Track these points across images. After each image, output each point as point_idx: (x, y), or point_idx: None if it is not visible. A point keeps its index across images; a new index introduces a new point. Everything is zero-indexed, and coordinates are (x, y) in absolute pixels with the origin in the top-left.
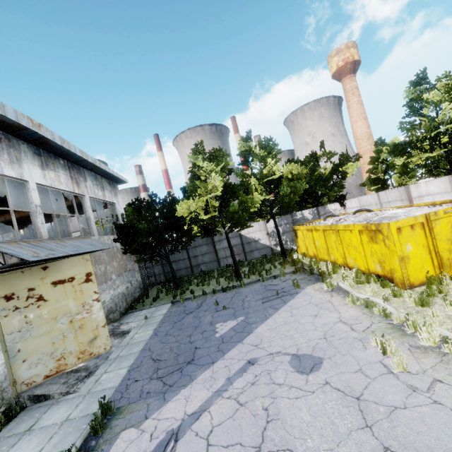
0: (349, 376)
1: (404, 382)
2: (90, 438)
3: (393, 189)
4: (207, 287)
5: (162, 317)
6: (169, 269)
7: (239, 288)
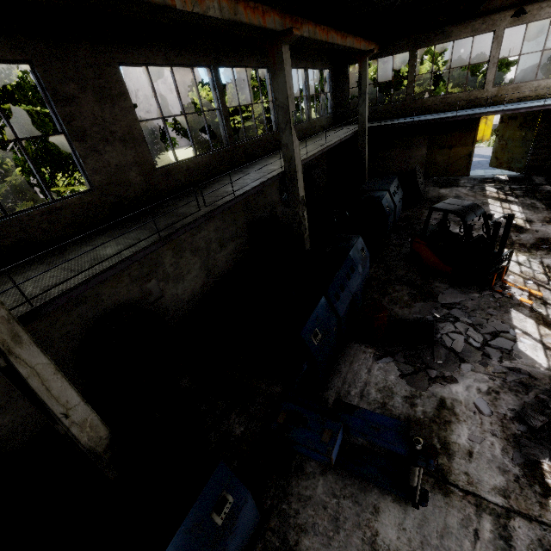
0: None
1: None
2: None
3: None
4: None
5: None
6: None
7: None
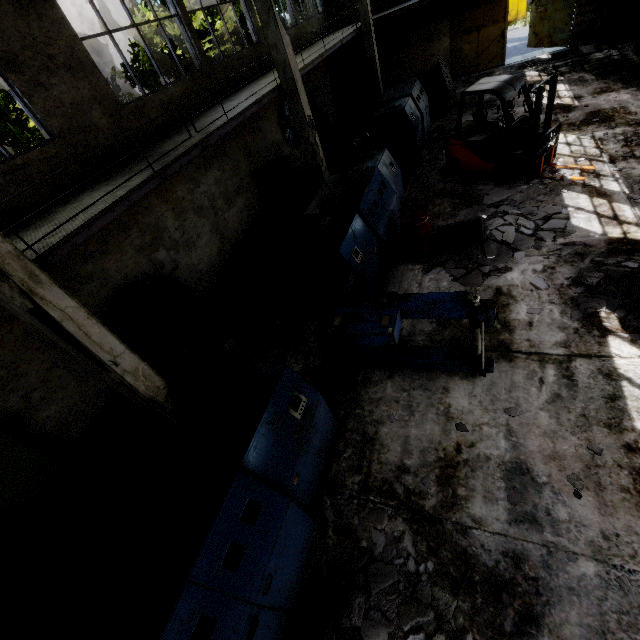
0: None
1: None
2: None
3: None
4: None
5: None
6: None
7: None
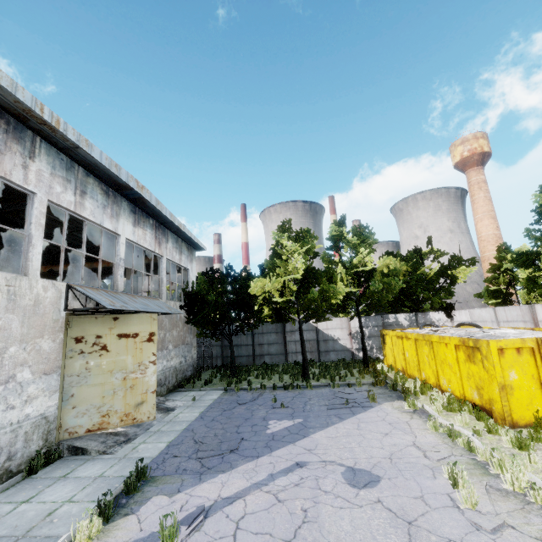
0: (406, 500)
1: (468, 519)
2: (121, 496)
3: (514, 306)
4: (267, 381)
5: (211, 402)
6: (229, 353)
7: (303, 389)
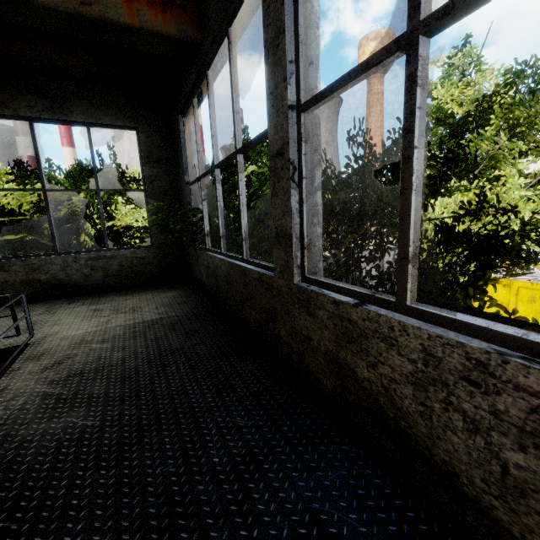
0: None
1: None
2: None
3: None
4: None
5: None
6: None
7: None
